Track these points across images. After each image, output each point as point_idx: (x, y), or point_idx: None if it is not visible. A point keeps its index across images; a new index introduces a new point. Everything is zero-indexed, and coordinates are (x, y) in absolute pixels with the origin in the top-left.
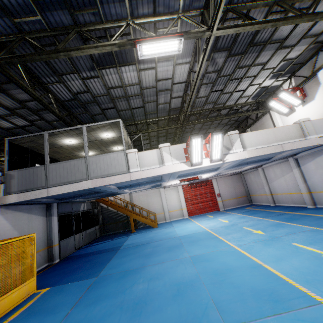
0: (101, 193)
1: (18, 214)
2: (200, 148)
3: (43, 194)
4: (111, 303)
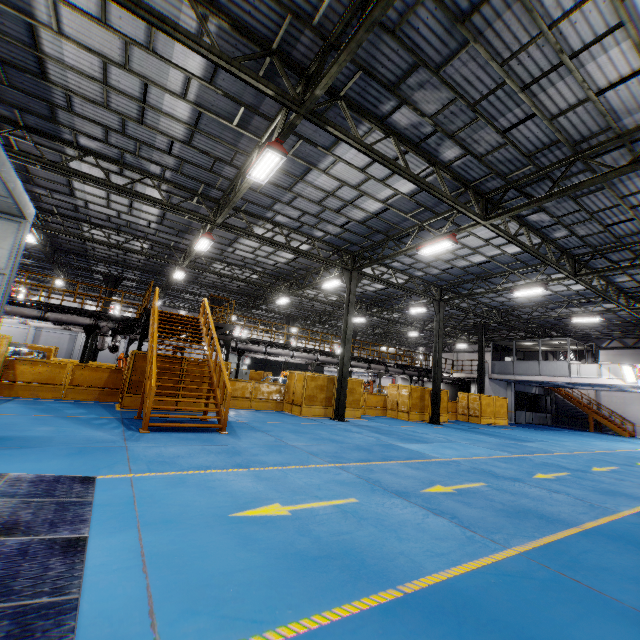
0: (551, 384)
1: (494, 385)
2: (631, 372)
3: (512, 378)
4: (546, 433)
